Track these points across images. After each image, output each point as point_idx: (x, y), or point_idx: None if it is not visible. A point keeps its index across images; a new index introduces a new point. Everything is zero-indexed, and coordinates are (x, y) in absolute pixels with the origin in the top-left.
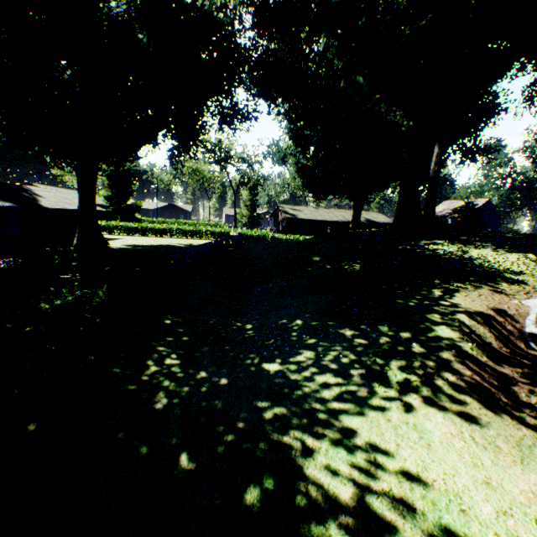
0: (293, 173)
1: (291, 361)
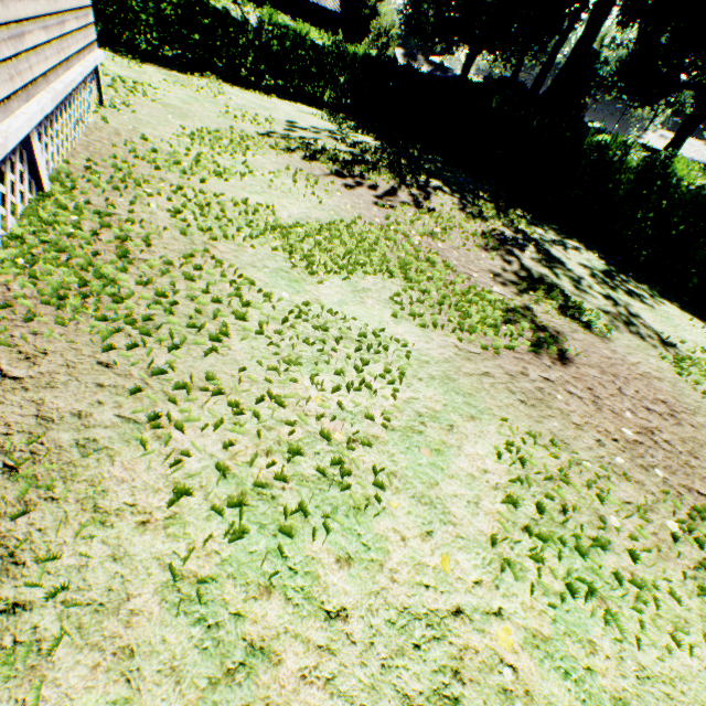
0: (612, 70)
1: None
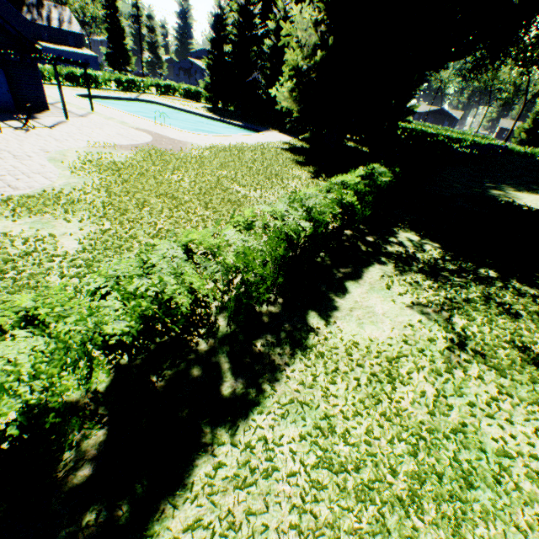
0: None
1: (498, 185)
